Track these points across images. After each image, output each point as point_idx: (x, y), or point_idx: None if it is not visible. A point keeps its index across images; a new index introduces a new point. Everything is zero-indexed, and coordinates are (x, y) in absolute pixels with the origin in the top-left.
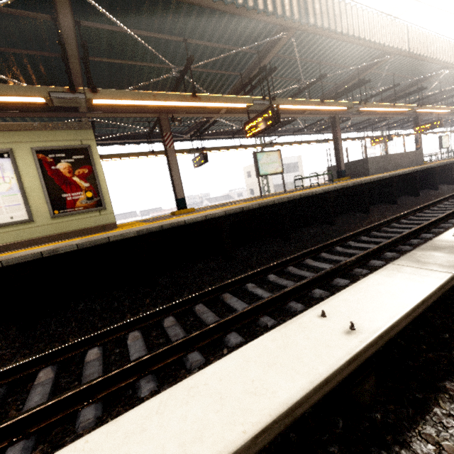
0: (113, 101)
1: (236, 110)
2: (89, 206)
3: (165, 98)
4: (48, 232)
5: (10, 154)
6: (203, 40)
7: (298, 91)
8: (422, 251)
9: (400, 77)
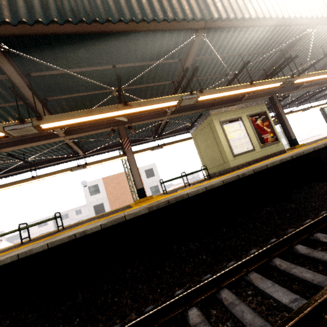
0: (299, 80)
1: (304, 86)
2: (273, 141)
3: (321, 74)
4: (260, 155)
5: (241, 118)
6: (325, 45)
7: None
8: None
9: None
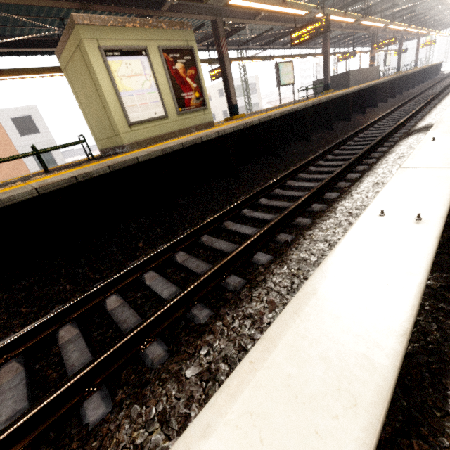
0: (239, 2)
1: (264, 17)
2: (198, 106)
3: (269, 2)
4: (177, 127)
5: (146, 51)
6: None
7: (322, 1)
8: None
9: None
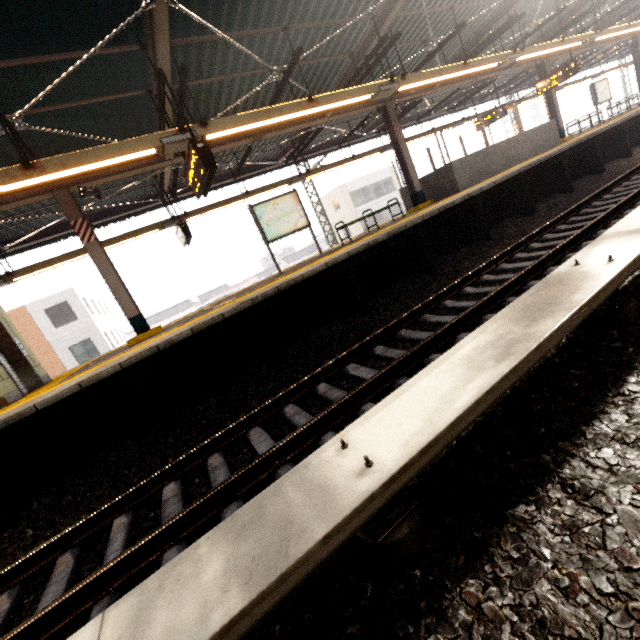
0: None
1: None
2: None
3: None
4: None
5: None
6: (15, 57)
7: (277, 89)
8: (218, 537)
9: (471, 7)
